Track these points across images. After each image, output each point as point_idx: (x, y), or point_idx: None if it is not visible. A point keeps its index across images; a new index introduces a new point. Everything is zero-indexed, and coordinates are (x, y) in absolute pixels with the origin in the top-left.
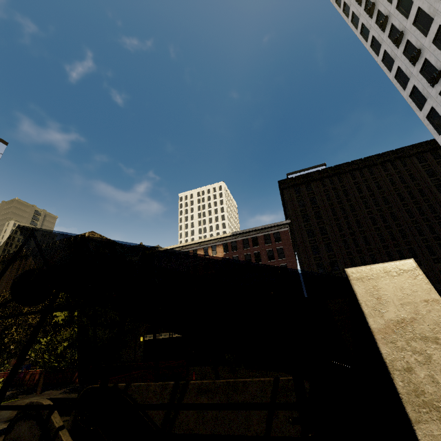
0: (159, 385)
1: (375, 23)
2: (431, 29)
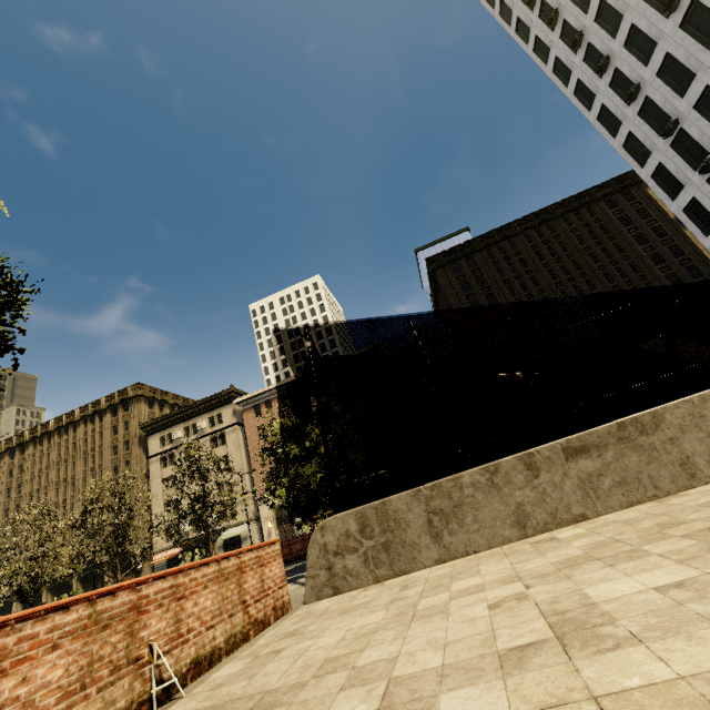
0: None
1: (538, 17)
2: (620, 29)
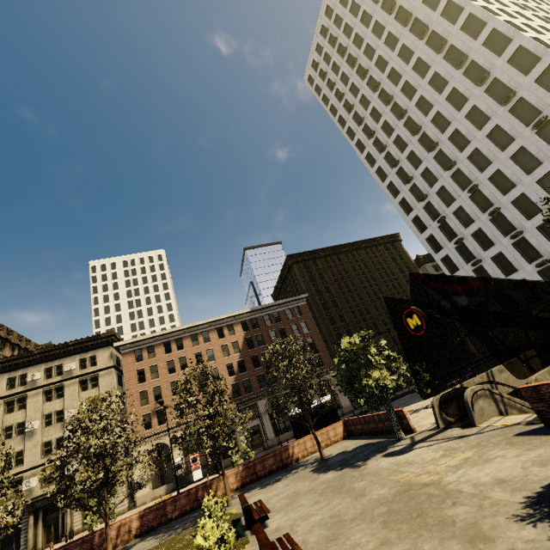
0: (479, 377)
1: (372, 144)
2: (420, 167)
